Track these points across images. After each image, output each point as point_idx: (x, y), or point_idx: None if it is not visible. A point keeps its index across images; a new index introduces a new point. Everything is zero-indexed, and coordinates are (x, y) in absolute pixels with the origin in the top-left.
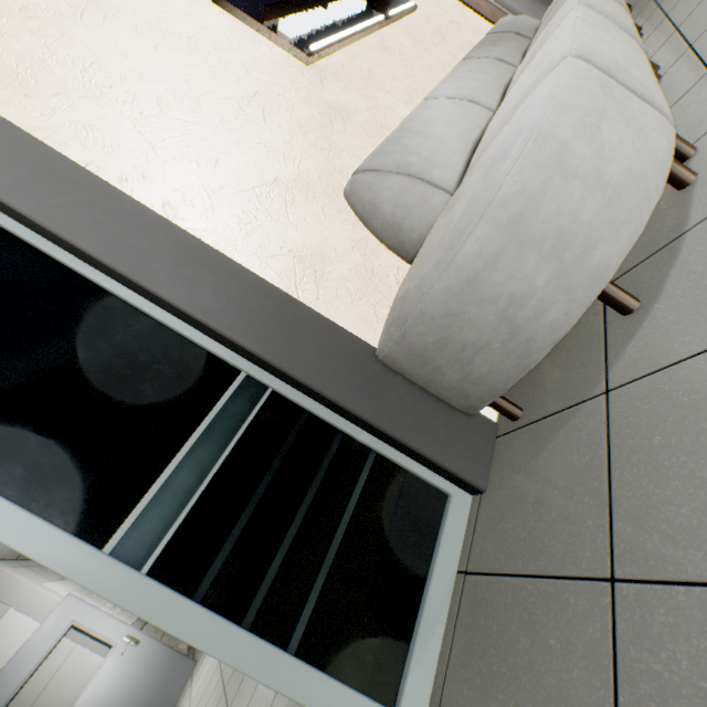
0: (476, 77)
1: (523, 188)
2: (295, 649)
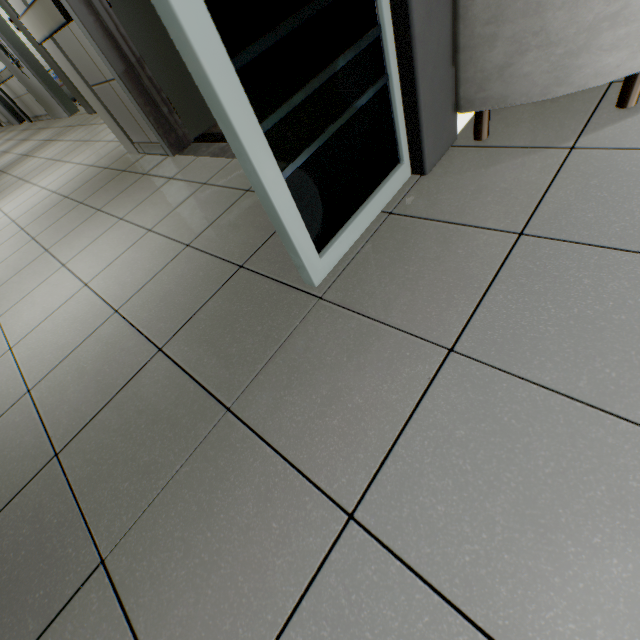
0: None
1: None
2: (285, 178)
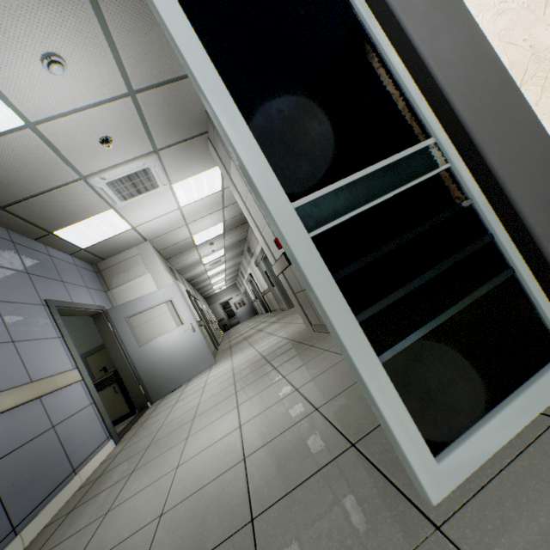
0: None
1: None
2: (382, 361)
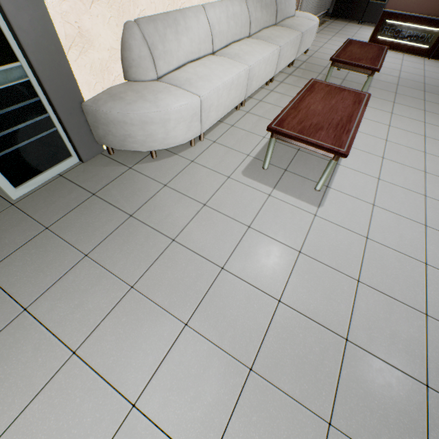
0: (231, 24)
1: (154, 119)
2: None
